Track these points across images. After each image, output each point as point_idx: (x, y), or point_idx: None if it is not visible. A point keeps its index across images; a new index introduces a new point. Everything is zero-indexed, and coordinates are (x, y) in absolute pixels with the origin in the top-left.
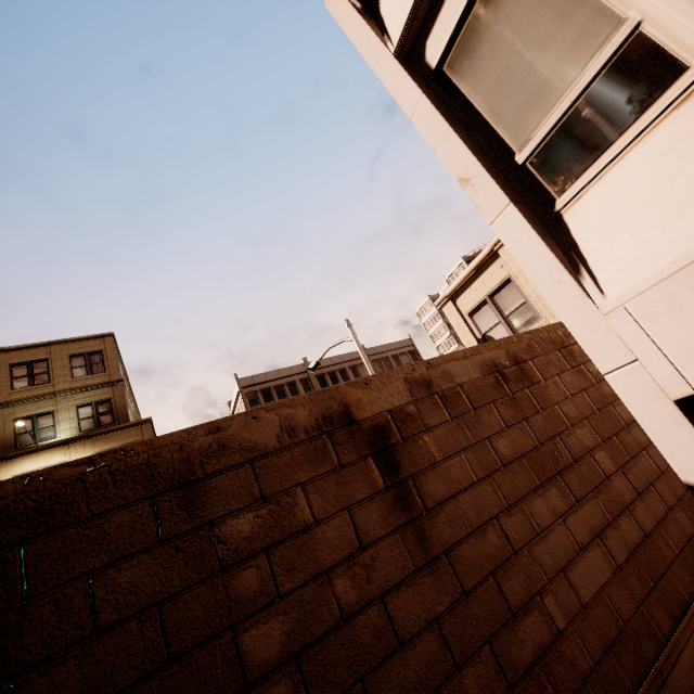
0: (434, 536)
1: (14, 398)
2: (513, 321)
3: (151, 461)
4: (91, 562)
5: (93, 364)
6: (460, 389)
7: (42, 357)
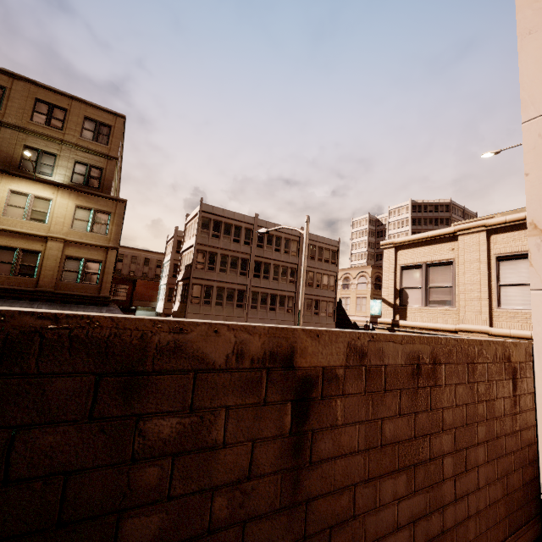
0: (305, 485)
1: (30, 128)
2: (432, 294)
3: (110, 339)
4: (21, 417)
5: (100, 134)
6: (383, 369)
7: (63, 106)
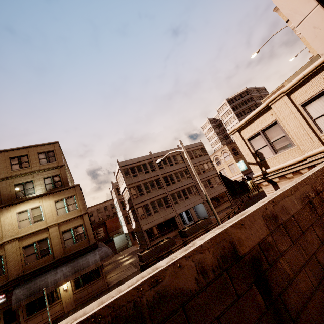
0: None
1: (13, 174)
2: (275, 145)
3: (114, 323)
4: None
5: (50, 157)
6: (293, 219)
7: (25, 154)
